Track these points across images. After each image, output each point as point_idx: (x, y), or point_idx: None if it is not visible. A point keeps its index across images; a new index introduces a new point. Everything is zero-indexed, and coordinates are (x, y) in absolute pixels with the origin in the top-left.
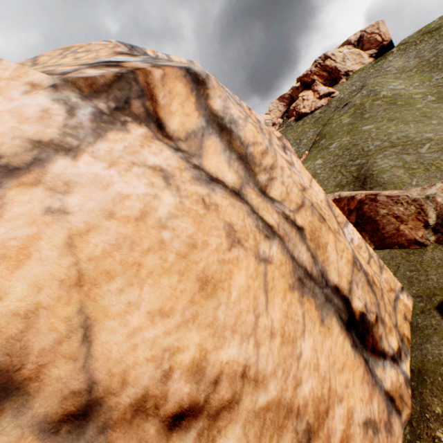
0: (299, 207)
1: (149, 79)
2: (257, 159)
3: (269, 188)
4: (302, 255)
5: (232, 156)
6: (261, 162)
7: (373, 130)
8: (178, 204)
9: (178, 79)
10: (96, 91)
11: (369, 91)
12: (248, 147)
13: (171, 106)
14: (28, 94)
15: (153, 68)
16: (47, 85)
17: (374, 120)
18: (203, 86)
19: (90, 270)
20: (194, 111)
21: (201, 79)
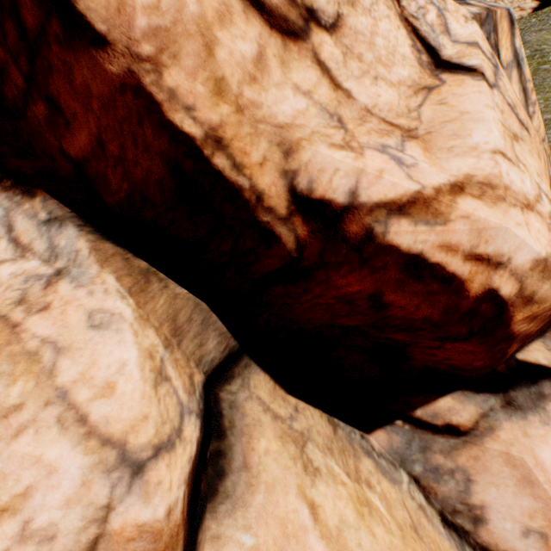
0: (542, 141)
1: (496, 18)
2: (529, 94)
3: (532, 120)
4: (549, 171)
5: (520, 88)
6: (530, 97)
7: (540, 101)
8: (521, 109)
9: (504, 19)
10: (481, 25)
11: (534, 51)
12: (526, 83)
13: (501, 41)
14: (466, 24)
15: (494, 9)
16: (469, 18)
17: (539, 89)
18: (513, 27)
19: (527, 123)
20: (509, 47)
21: (512, 20)
